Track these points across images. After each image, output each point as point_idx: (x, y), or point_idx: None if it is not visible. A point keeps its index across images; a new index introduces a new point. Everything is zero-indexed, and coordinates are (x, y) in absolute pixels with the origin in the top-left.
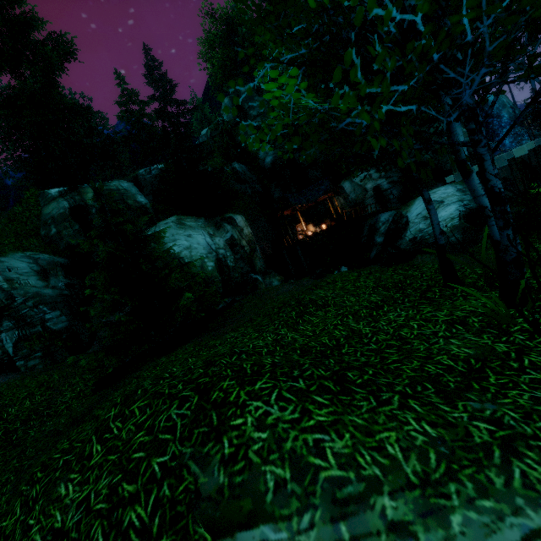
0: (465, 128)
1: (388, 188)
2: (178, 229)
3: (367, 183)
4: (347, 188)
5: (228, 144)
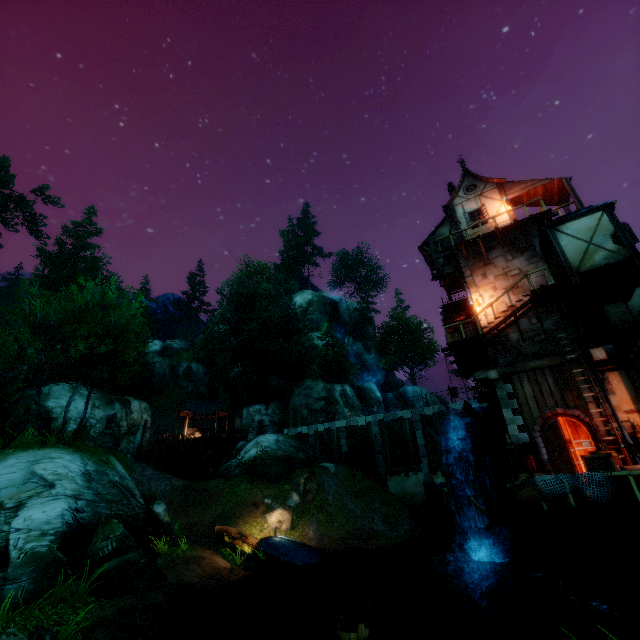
0: (346, 401)
1: (268, 424)
2: (69, 392)
3: (256, 415)
4: (244, 413)
5: (204, 347)
